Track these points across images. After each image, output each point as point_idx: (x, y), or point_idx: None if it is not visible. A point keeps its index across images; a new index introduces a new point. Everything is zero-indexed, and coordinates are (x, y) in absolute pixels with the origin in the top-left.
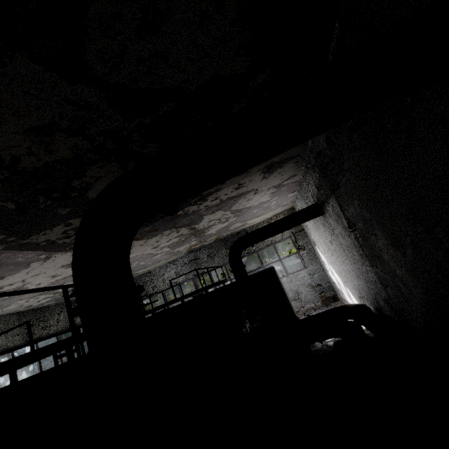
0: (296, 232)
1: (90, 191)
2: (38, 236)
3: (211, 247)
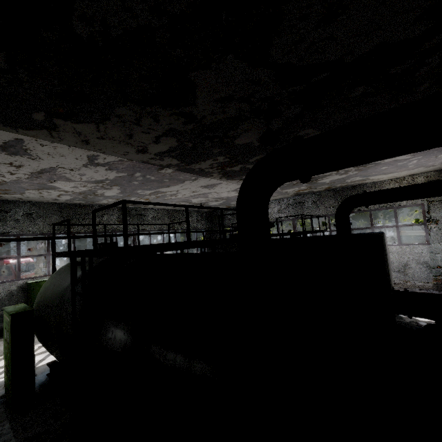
0: (433, 201)
1: (237, 139)
2: (196, 165)
3: (319, 195)
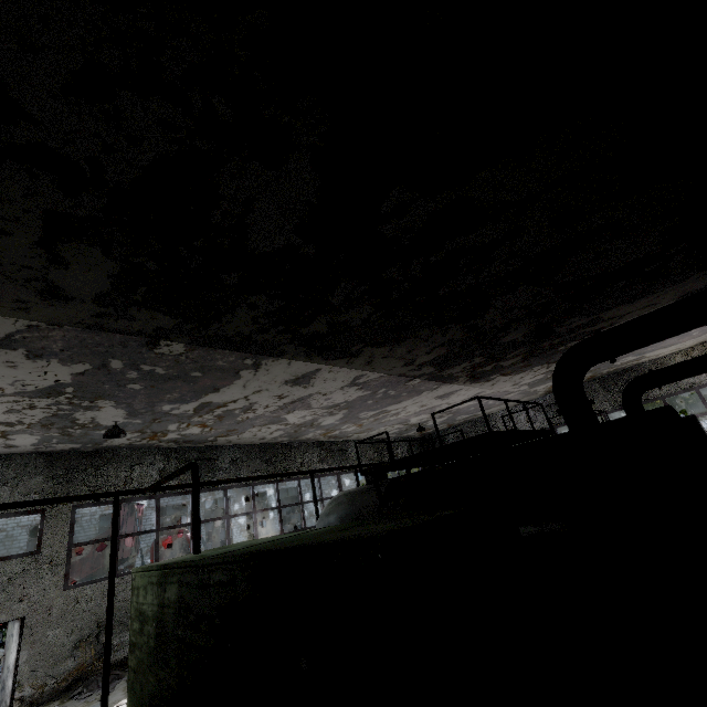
0: None
1: (504, 338)
2: (448, 370)
3: None
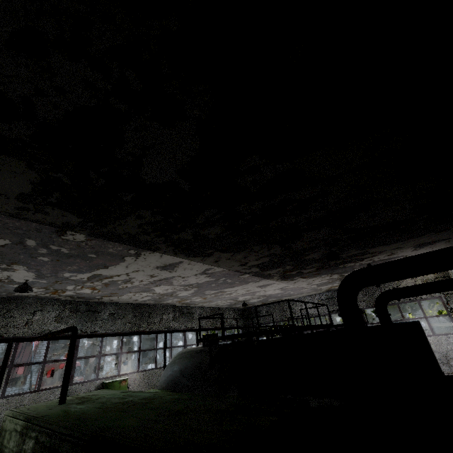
0: (448, 293)
1: (307, 256)
2: (268, 271)
3: None
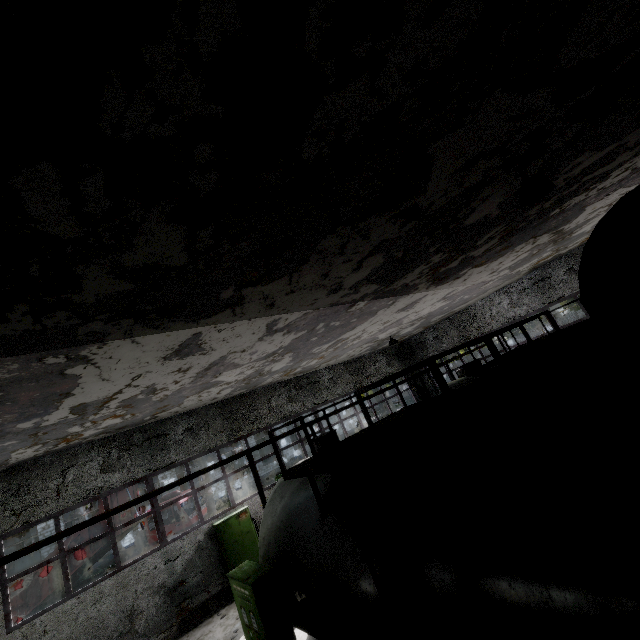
0: None
1: (468, 218)
2: (399, 282)
3: (572, 255)
